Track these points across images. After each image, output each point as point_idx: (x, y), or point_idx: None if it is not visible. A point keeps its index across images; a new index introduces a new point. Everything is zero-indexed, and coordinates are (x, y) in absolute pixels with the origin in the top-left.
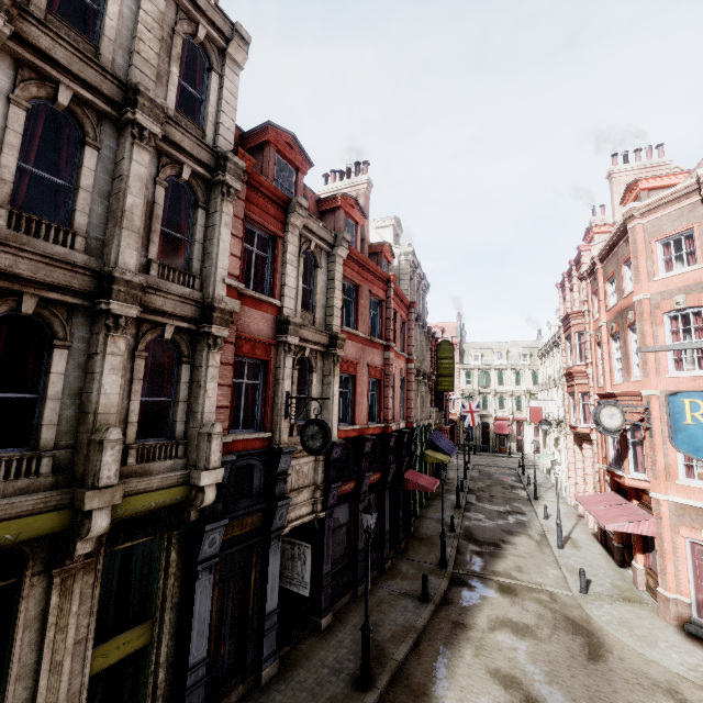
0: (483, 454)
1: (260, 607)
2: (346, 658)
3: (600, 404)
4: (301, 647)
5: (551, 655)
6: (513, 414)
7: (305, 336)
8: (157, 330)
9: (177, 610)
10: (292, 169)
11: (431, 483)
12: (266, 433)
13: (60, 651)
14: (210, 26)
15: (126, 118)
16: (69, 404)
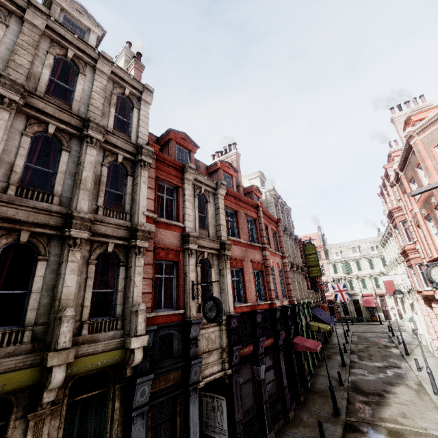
0: (359, 323)
1: None
2: None
3: (428, 266)
4: None
5: None
6: (375, 291)
7: (203, 244)
8: (103, 246)
9: None
10: (187, 151)
11: (315, 345)
12: (179, 310)
13: None
14: (131, 88)
15: (84, 134)
16: (46, 296)
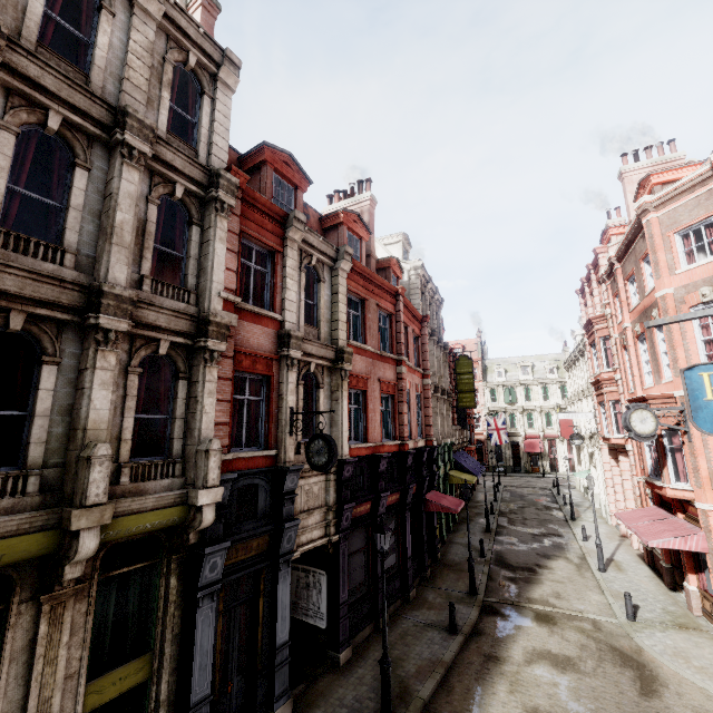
0: (515, 475)
1: (270, 640)
2: (366, 696)
3: (629, 408)
4: (318, 685)
5: (597, 690)
6: (543, 431)
7: (310, 351)
8: (151, 345)
9: (178, 642)
10: (291, 187)
11: (455, 504)
12: (270, 450)
13: (49, 686)
14: (200, 54)
15: (116, 139)
16: (59, 421)
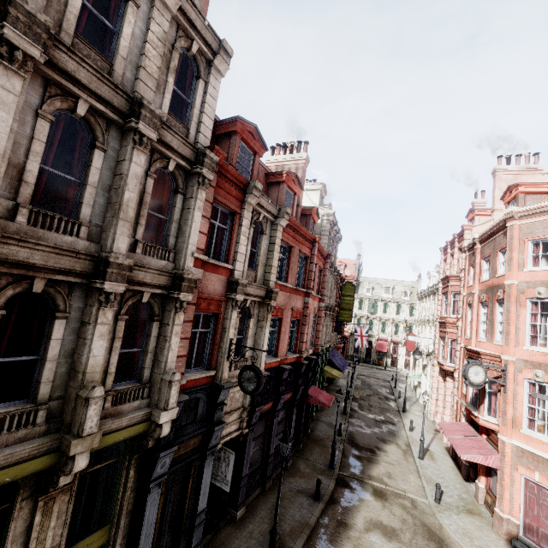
0: (365, 365)
1: (193, 508)
2: None
3: (469, 363)
4: (220, 535)
5: None
6: (391, 337)
7: (249, 291)
8: (137, 296)
9: (130, 515)
10: (251, 153)
11: (328, 399)
12: (211, 372)
13: None
14: (202, 42)
15: (130, 126)
16: (63, 363)
